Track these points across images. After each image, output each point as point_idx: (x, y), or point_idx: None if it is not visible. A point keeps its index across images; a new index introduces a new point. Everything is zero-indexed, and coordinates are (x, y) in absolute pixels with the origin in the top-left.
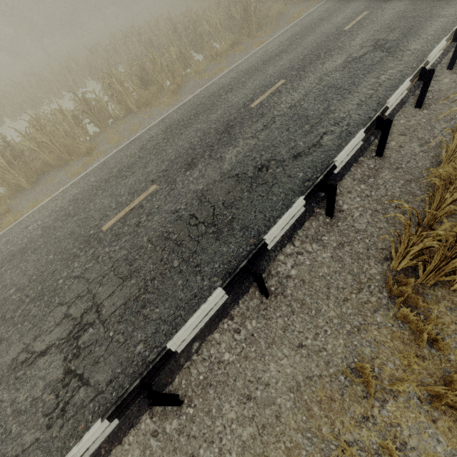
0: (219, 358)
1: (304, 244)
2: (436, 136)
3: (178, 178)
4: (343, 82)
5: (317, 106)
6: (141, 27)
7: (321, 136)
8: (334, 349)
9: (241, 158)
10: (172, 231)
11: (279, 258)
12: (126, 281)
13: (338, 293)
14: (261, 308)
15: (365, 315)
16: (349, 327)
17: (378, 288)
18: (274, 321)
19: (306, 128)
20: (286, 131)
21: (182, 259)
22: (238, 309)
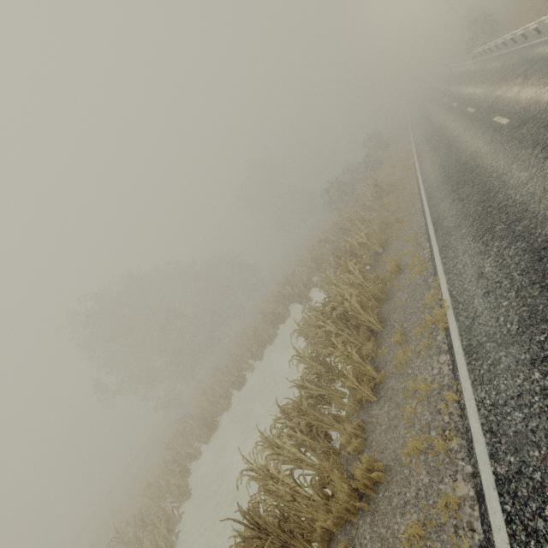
0: None
1: None
2: None
3: None
4: None
5: None
6: (292, 272)
7: None
8: None
9: None
10: None
11: None
12: None
13: None
14: None
15: None
16: None
17: None
18: None
19: None
20: None
21: None
22: None
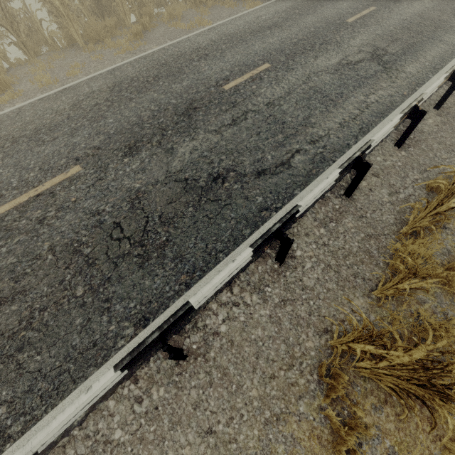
0: (108, 436)
1: (244, 293)
2: (407, 187)
3: (112, 165)
4: (331, 89)
5: (297, 112)
6: None
7: (293, 153)
8: (246, 442)
9: (196, 158)
10: (85, 242)
11: (211, 306)
12: (3, 305)
13: (266, 366)
14: (175, 372)
15: (289, 401)
16: (268, 414)
17: (309, 368)
18: (186, 393)
19: (279, 138)
20: (256, 136)
21: (89, 287)
22: (146, 369)
